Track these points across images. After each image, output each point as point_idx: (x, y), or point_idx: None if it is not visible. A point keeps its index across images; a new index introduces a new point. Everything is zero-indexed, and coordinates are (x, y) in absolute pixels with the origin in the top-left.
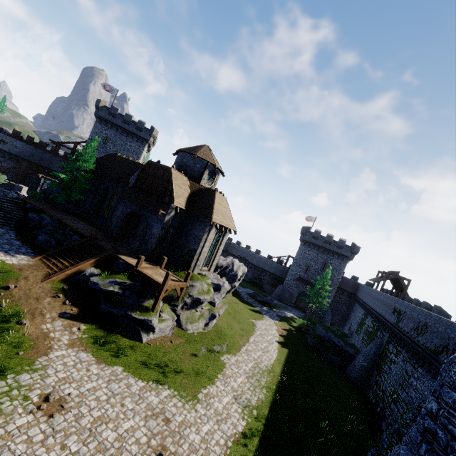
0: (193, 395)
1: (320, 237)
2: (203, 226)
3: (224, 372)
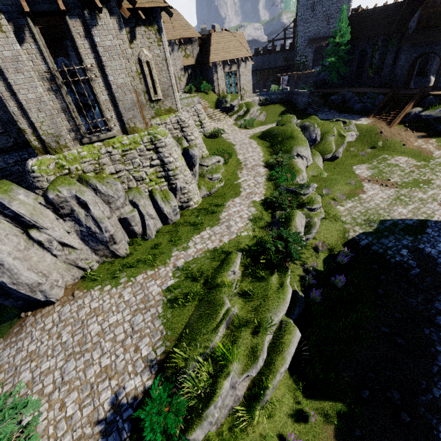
0: None
1: None
2: None
3: None
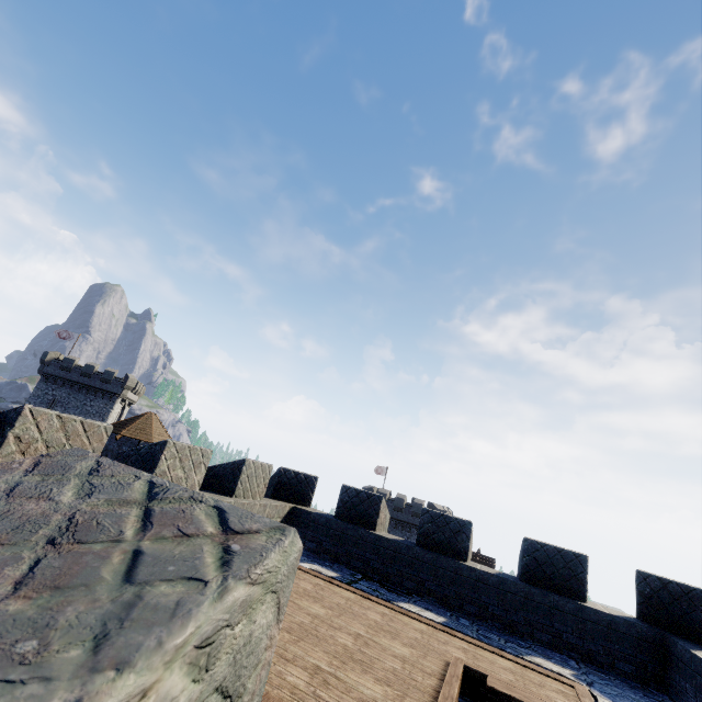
0: None
1: (388, 502)
2: None
3: None
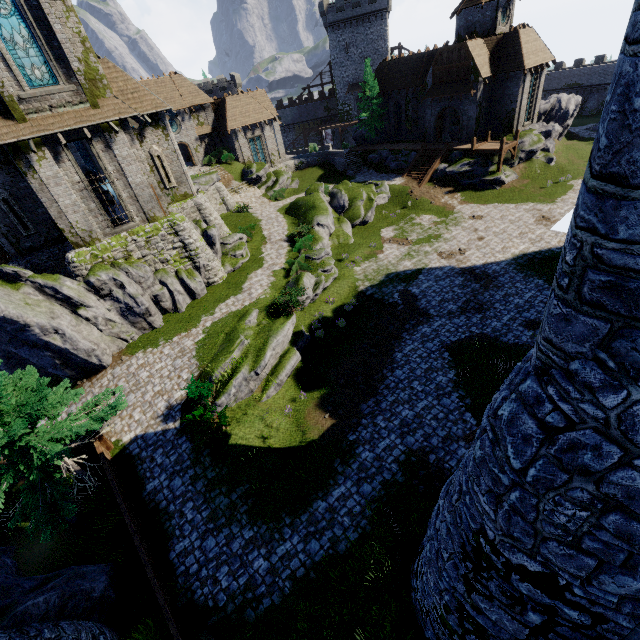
0: (551, 201)
1: None
2: (515, 81)
3: (573, 189)
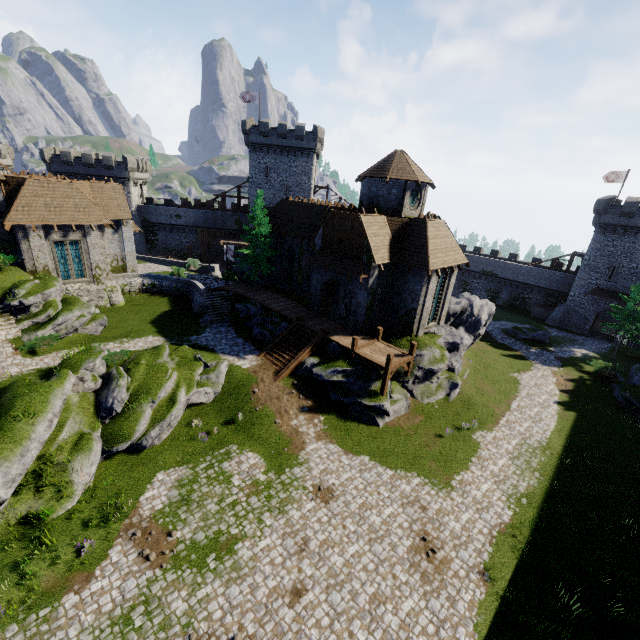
0: (445, 483)
1: (639, 211)
2: (418, 278)
3: (479, 455)
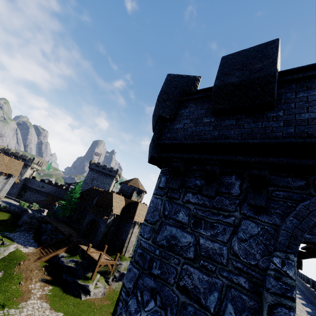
0: None
1: None
2: (130, 224)
3: None
